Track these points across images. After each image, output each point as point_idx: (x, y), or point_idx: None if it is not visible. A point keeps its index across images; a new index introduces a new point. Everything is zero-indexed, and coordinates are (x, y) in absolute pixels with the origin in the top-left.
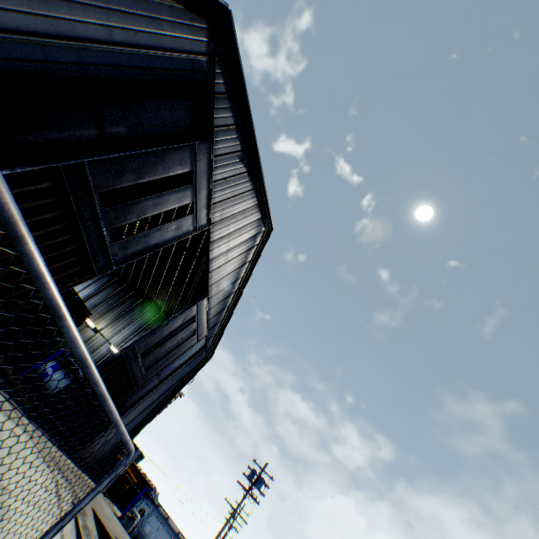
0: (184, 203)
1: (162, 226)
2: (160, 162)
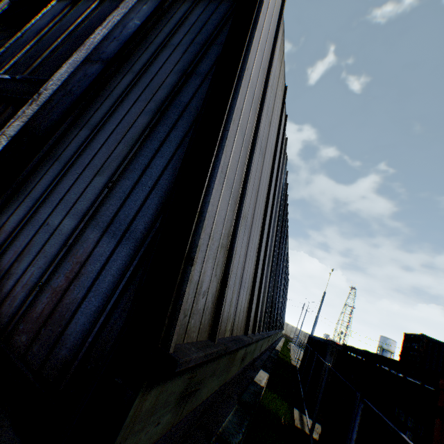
0: None
1: None
2: None
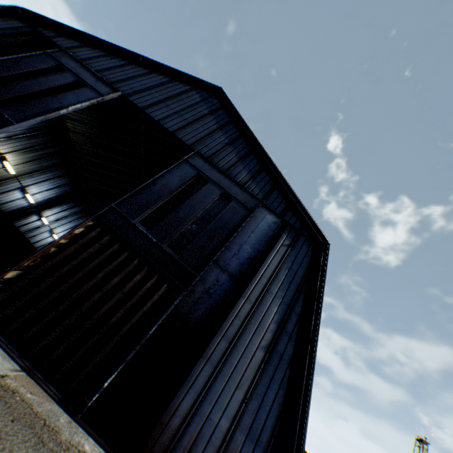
0: (70, 82)
1: (57, 97)
2: (21, 65)
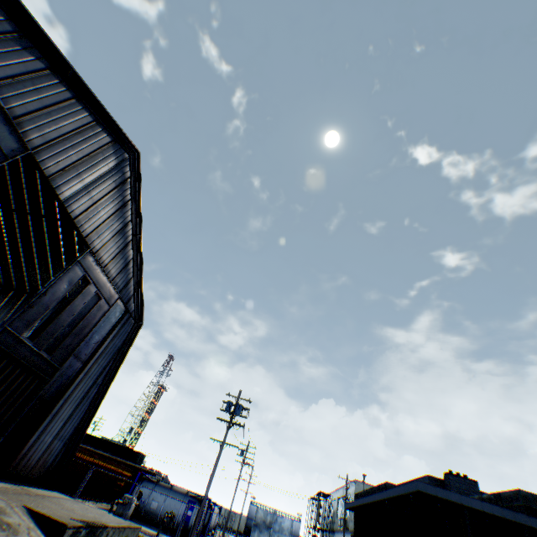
0: None
1: None
2: None
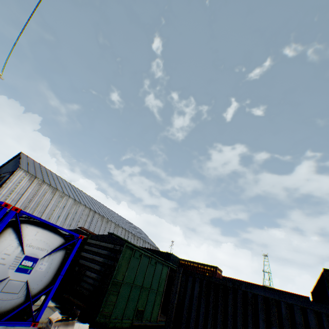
0: None
1: None
2: None
